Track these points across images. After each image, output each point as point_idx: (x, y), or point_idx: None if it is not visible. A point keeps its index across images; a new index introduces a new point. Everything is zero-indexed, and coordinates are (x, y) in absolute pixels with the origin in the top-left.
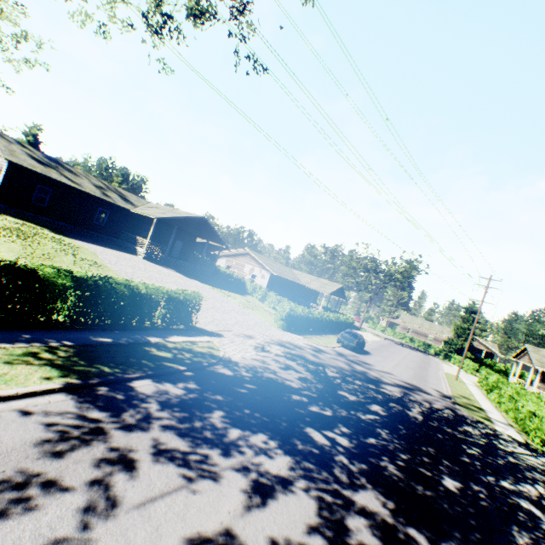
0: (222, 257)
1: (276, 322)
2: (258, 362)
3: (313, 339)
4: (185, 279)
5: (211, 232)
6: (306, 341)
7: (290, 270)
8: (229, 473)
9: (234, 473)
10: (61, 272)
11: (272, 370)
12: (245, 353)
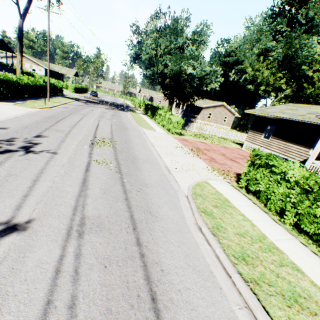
0: (4, 58)
1: (71, 91)
2: (85, 99)
3: (84, 95)
4: None
5: (6, 47)
6: (84, 95)
7: (45, 63)
8: (100, 105)
9: (101, 105)
10: None
11: (89, 100)
12: (80, 98)
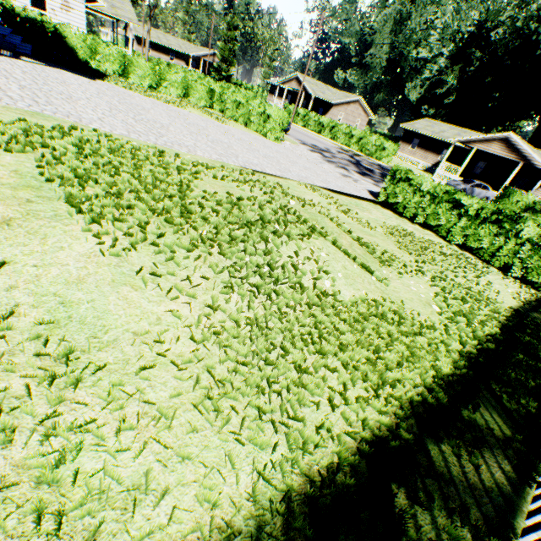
0: None
1: (271, 134)
2: None
3: (282, 138)
4: (124, 94)
5: None
6: (297, 146)
7: None
8: None
9: None
10: None
11: None
12: None
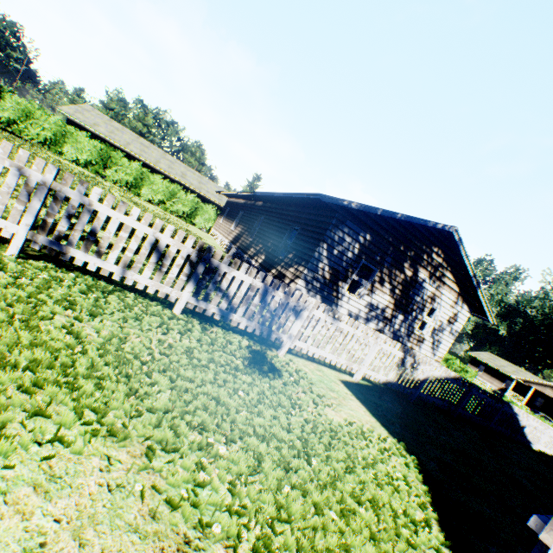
0: None
1: None
2: None
3: None
4: None
5: None
6: None
7: None
8: None
9: None
10: None
11: None
12: None
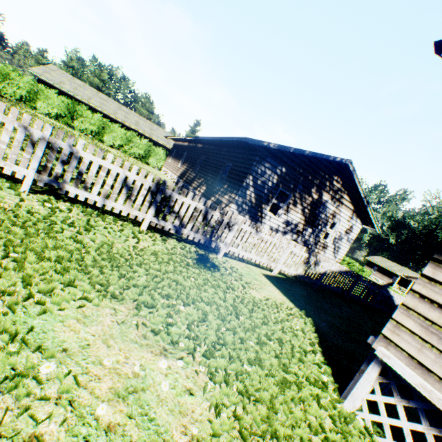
0: None
1: None
2: None
3: None
4: None
5: None
6: None
7: None
8: None
9: None
10: None
11: None
12: None
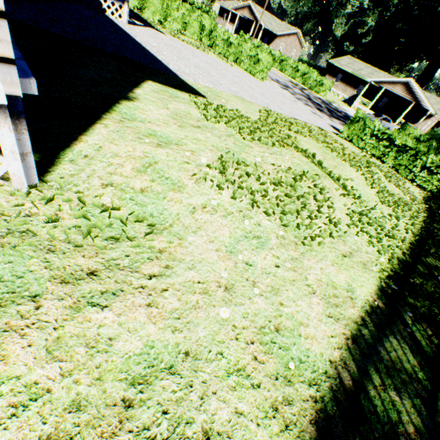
0: None
1: (259, 75)
2: None
3: None
4: (189, 49)
5: None
6: (272, 83)
7: None
8: None
9: None
10: (439, 164)
11: None
12: None
